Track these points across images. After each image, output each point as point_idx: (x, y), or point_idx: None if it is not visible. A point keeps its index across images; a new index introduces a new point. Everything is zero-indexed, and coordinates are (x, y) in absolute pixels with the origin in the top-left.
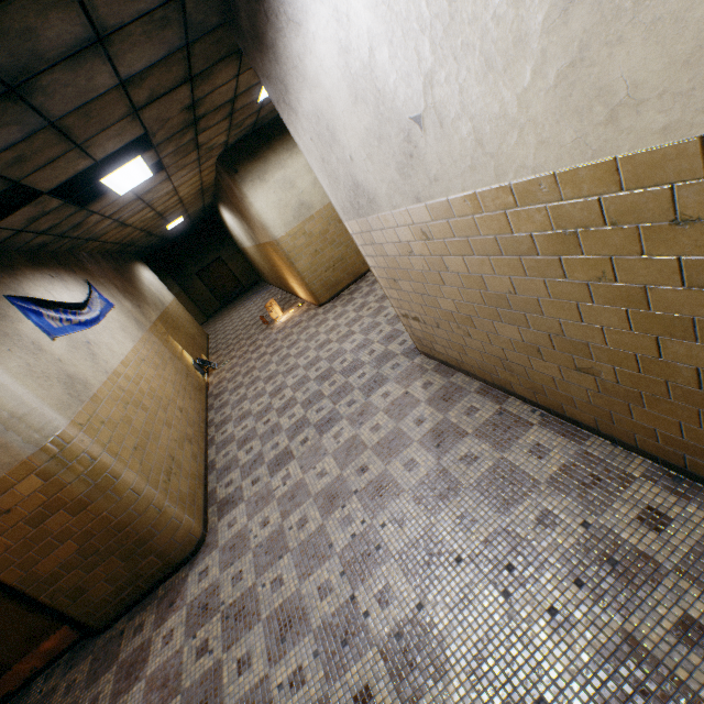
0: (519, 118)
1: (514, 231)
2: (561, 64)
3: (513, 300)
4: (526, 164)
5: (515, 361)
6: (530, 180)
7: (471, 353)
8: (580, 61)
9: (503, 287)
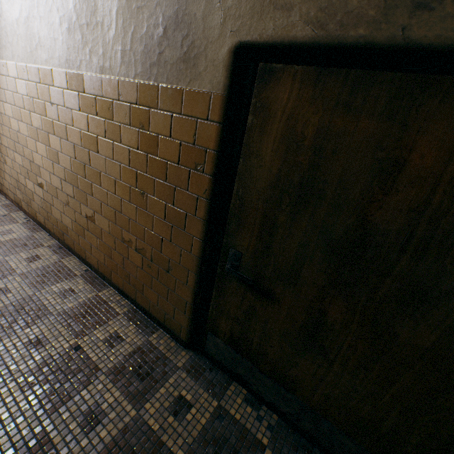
0: (18, 31)
1: (19, 92)
2: (26, 15)
3: (20, 137)
4: (20, 56)
5: (22, 182)
6: (22, 65)
7: (7, 178)
8: (30, 18)
9: (17, 127)
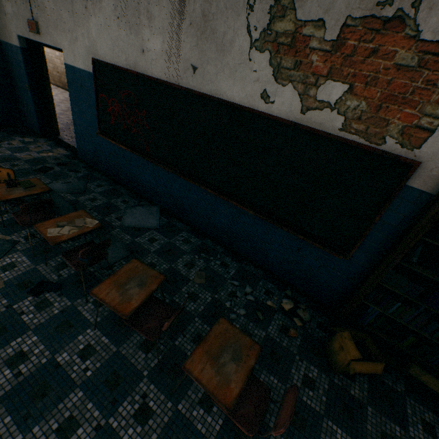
0: None
1: None
2: None
3: (52, 59)
4: None
5: (52, 73)
6: None
7: None
8: None
9: (51, 56)
